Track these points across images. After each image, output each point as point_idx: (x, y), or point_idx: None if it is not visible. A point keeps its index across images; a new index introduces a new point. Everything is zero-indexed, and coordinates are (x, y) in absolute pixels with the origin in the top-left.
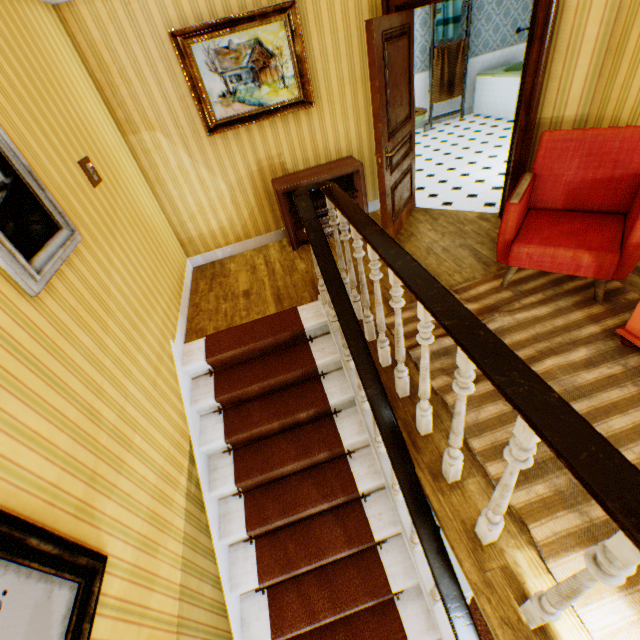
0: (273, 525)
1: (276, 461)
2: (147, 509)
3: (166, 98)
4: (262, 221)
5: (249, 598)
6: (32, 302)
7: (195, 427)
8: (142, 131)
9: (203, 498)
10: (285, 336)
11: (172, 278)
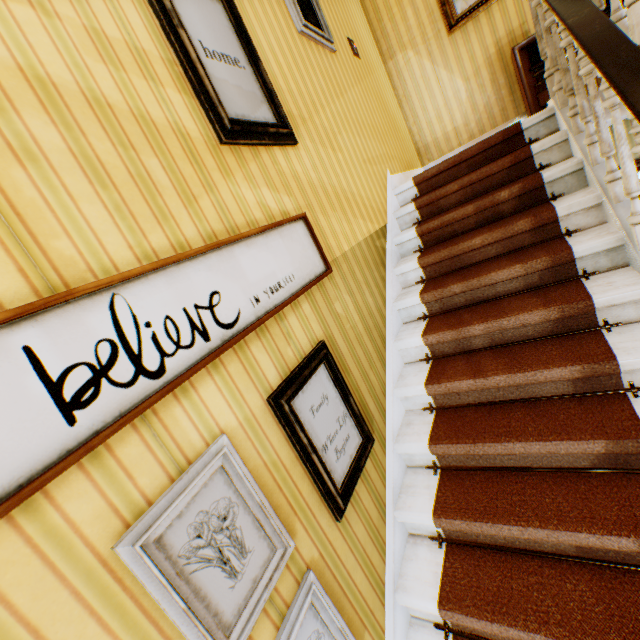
0: (448, 291)
1: (463, 239)
2: (333, 186)
3: (417, 17)
4: (498, 110)
5: (411, 366)
6: (298, 36)
7: (392, 227)
8: (397, 55)
9: (385, 263)
10: (495, 139)
11: (401, 154)
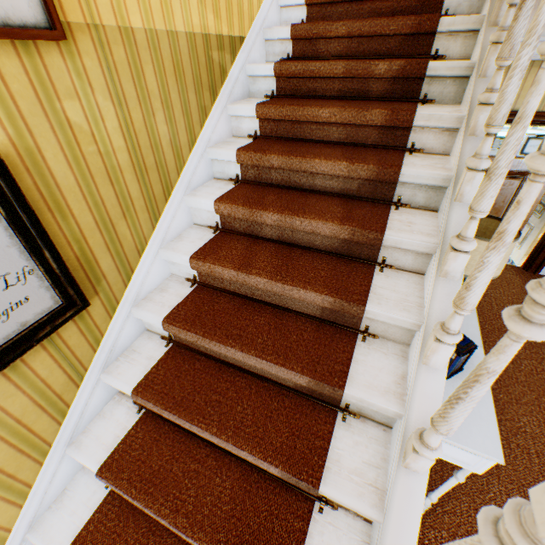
0: (267, 160)
1: (314, 104)
2: None
3: None
4: None
5: (198, 230)
6: None
7: (255, 49)
8: None
9: (218, 92)
10: None
11: None
